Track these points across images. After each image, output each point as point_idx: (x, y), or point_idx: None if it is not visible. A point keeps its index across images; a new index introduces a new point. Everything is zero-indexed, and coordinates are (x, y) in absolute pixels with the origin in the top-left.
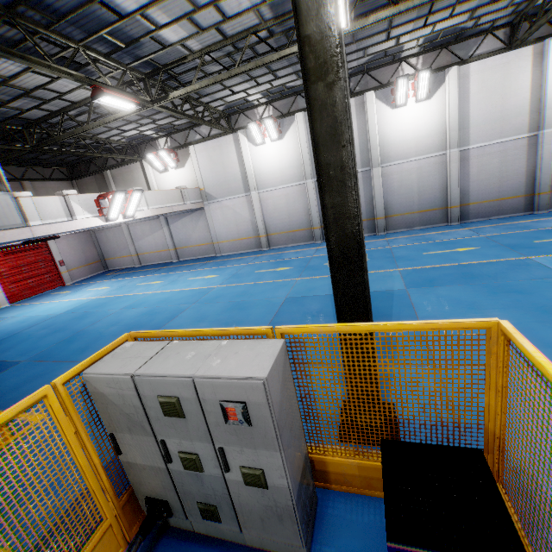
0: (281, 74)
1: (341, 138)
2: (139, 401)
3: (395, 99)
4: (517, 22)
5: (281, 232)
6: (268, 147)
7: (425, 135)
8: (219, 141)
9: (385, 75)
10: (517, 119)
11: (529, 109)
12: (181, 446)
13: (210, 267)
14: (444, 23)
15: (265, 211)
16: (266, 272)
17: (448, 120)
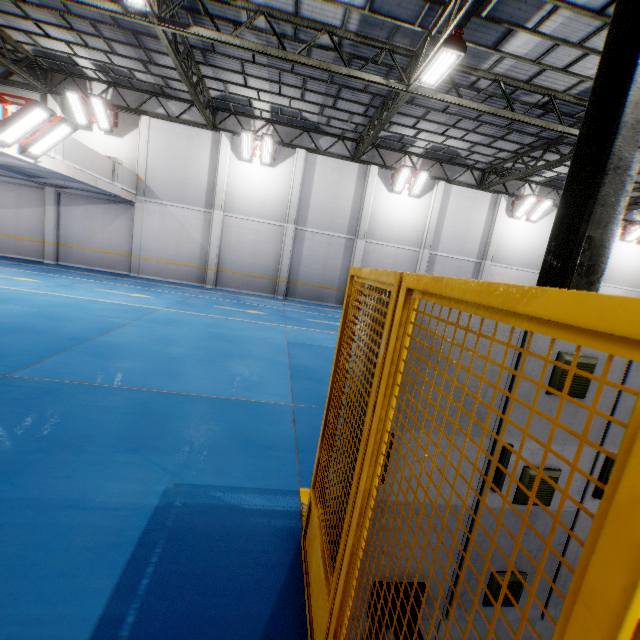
0: (308, 98)
1: (638, 138)
2: (511, 361)
3: (394, 184)
4: (487, 172)
5: (238, 272)
6: (254, 169)
7: (408, 228)
8: (191, 130)
9: (390, 158)
10: (472, 245)
11: (480, 241)
12: (537, 455)
13: (130, 285)
14: (453, 141)
15: (224, 240)
16: (232, 309)
17: (428, 223)
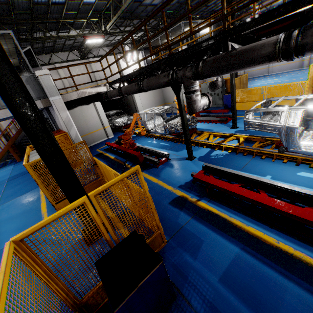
0: None
1: None
2: None
3: None
4: None
5: None
6: None
7: None
8: None
9: None
10: None
11: None
12: None
13: (271, 78)
14: None
15: None
16: None
17: None
